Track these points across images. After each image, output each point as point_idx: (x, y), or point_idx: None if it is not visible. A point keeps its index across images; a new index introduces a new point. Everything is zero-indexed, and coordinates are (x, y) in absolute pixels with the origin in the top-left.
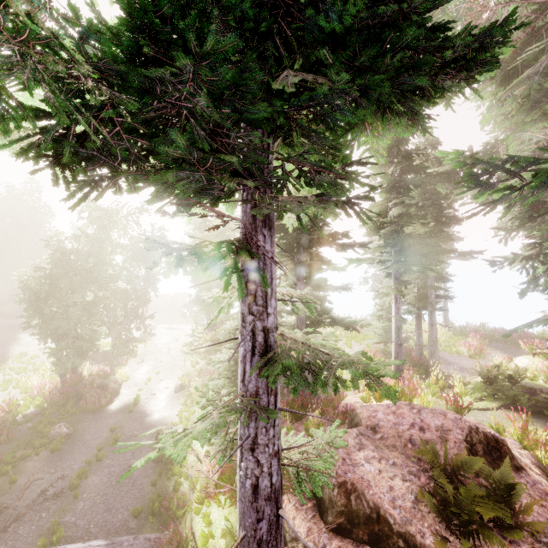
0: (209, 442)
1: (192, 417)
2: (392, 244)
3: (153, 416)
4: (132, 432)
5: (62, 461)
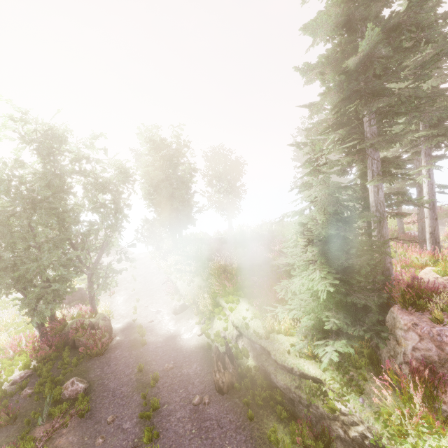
0: (311, 355)
1: (227, 333)
2: (426, 119)
3: (171, 343)
4: (164, 366)
5: (101, 423)
